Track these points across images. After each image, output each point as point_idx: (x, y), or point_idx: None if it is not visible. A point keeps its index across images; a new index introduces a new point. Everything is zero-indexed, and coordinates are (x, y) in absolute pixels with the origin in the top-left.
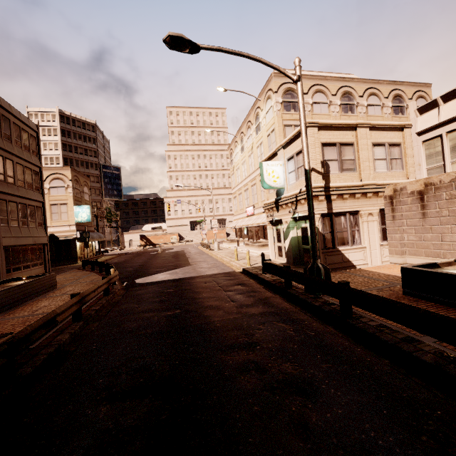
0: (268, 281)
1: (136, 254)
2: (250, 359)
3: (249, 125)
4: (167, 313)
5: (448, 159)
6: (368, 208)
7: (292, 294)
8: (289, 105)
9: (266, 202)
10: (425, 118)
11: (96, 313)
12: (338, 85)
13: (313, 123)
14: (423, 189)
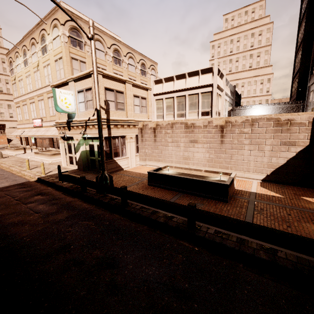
0: (66, 187)
1: None
2: (68, 259)
3: (34, 42)
4: None
5: (165, 112)
6: (130, 134)
7: (88, 196)
8: (75, 41)
9: (58, 121)
10: (157, 87)
11: None
12: (111, 41)
13: (99, 71)
14: (155, 127)
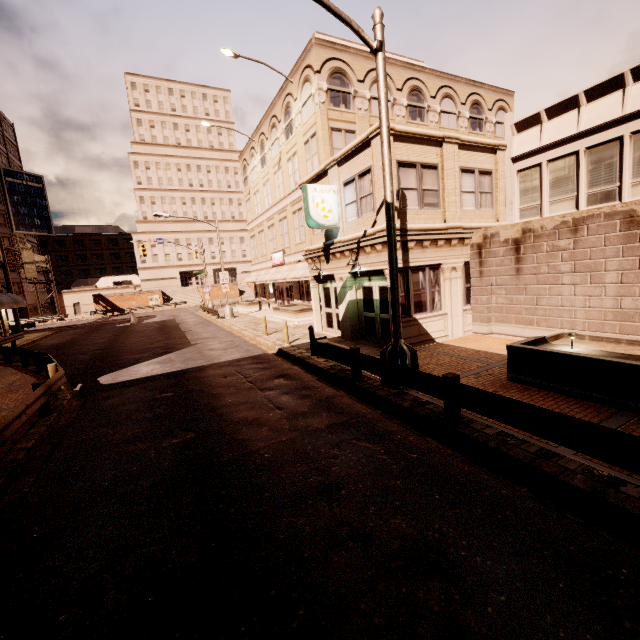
0: (324, 368)
1: (90, 327)
2: (337, 518)
3: (275, 123)
4: (172, 440)
5: (546, 197)
6: (452, 260)
7: (365, 390)
8: (338, 96)
9: (310, 248)
10: (524, 139)
11: (28, 455)
12: (405, 74)
13: None
14: (520, 236)
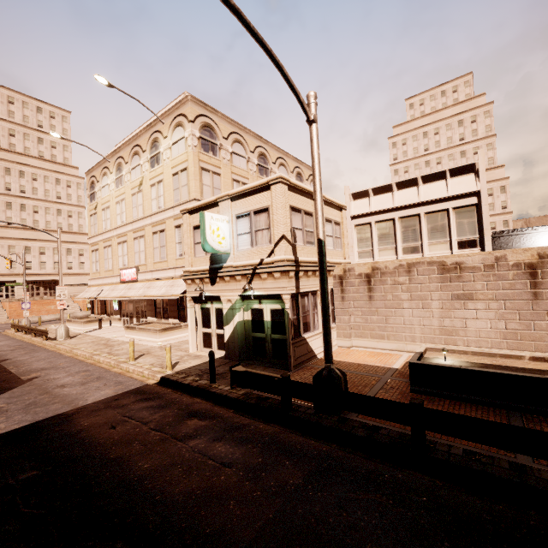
0: (240, 399)
1: None
2: None
3: (138, 151)
4: None
5: (376, 246)
6: None
7: (305, 420)
8: (208, 144)
9: (190, 269)
10: (358, 204)
11: None
12: (255, 142)
13: (285, 179)
14: (371, 272)
